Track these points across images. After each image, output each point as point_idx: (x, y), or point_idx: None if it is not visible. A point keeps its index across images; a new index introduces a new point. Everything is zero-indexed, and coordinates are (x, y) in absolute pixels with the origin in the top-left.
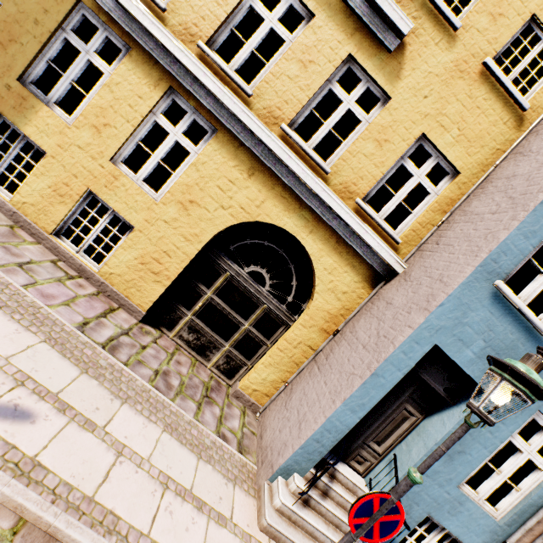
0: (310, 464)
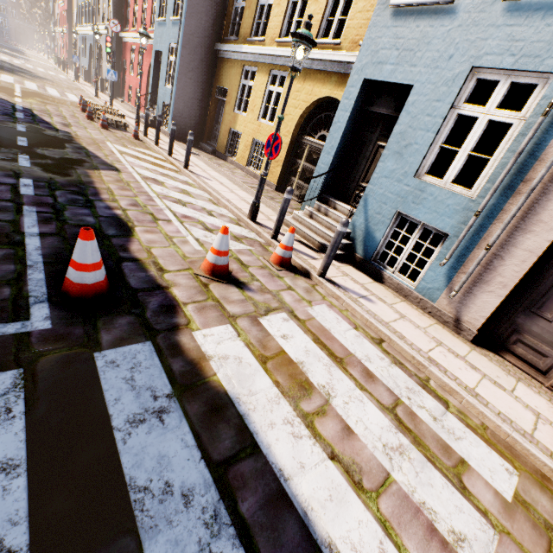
0: (315, 198)
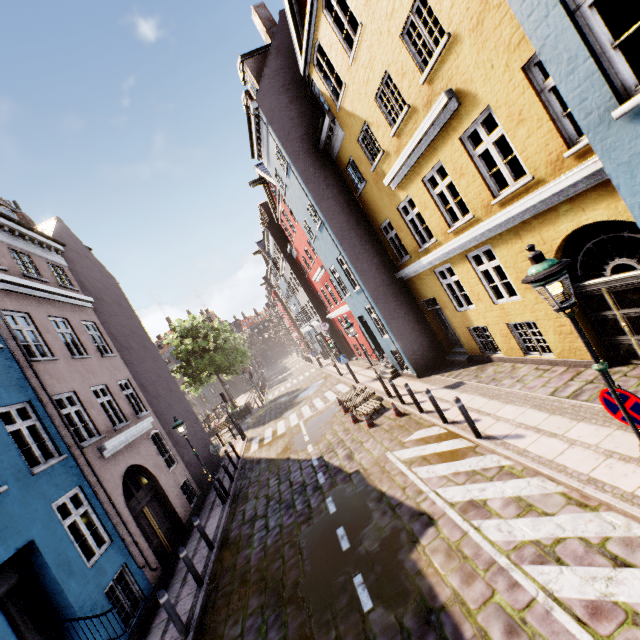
0: None
